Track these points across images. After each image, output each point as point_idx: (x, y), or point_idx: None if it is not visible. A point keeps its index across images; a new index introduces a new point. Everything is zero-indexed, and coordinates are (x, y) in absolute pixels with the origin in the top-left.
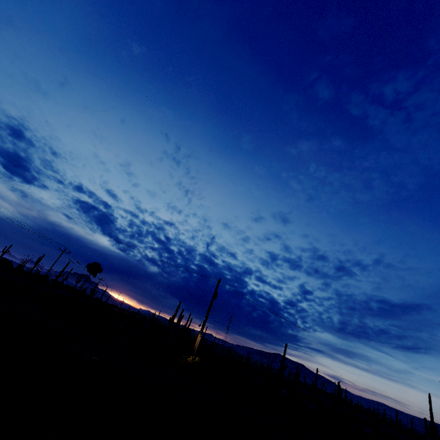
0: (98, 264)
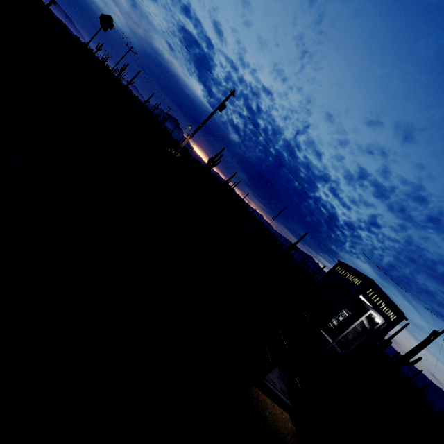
0: (111, 18)
